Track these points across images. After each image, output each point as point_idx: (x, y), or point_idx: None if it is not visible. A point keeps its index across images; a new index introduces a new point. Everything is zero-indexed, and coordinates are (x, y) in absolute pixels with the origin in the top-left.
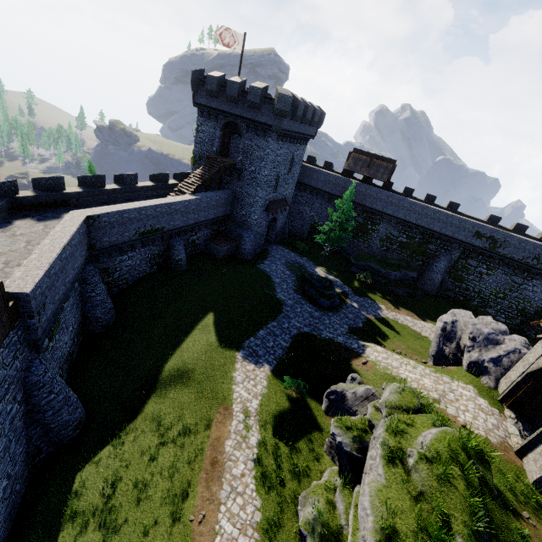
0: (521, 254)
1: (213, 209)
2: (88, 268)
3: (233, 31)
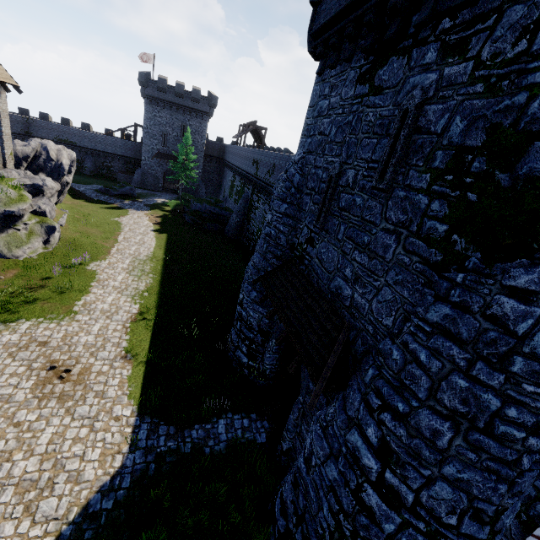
0: (264, 171)
1: (121, 149)
2: None
3: (148, 54)
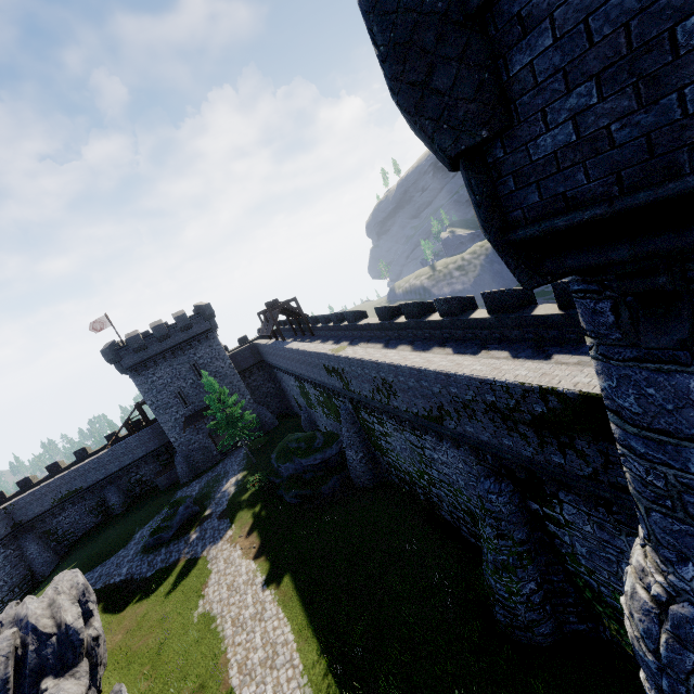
0: (365, 387)
1: (140, 448)
2: (23, 536)
3: (98, 320)
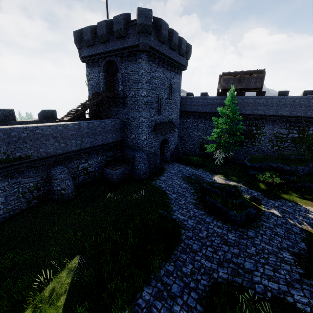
0: None
1: (100, 135)
2: None
3: None
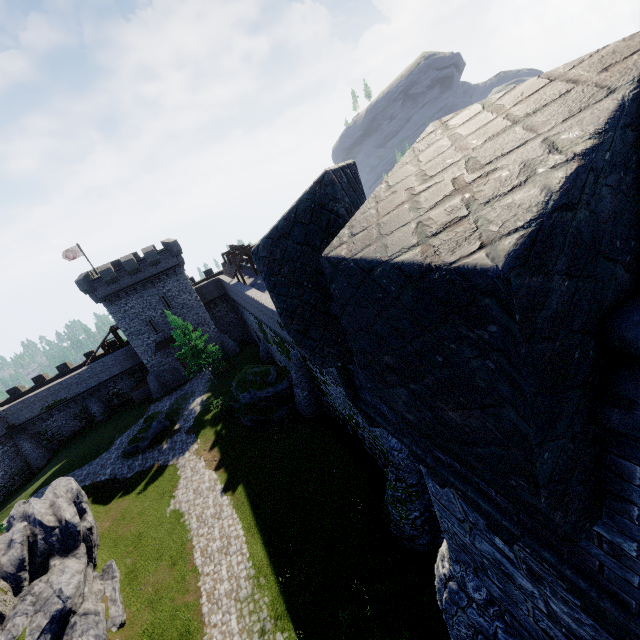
0: None
1: (116, 366)
2: (18, 436)
3: (71, 249)
